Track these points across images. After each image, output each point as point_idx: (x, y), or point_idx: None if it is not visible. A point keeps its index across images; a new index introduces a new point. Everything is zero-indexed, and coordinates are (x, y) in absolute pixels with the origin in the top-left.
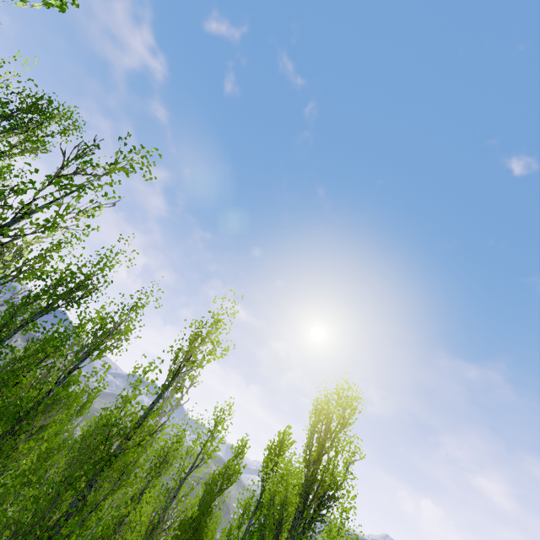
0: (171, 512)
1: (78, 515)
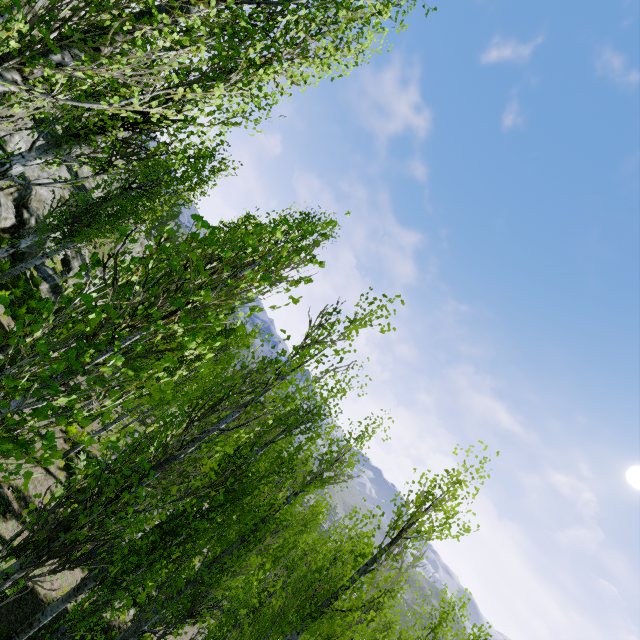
0: None
1: None
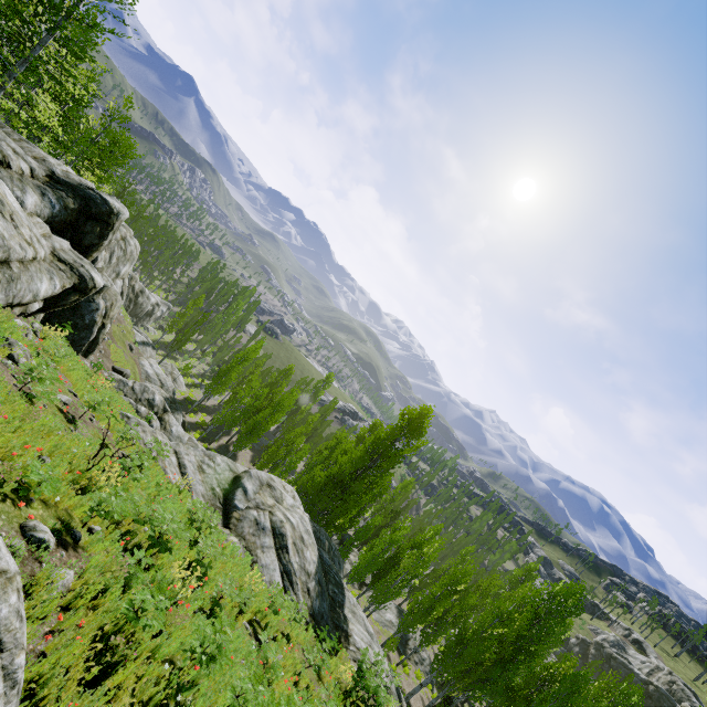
0: None
1: None
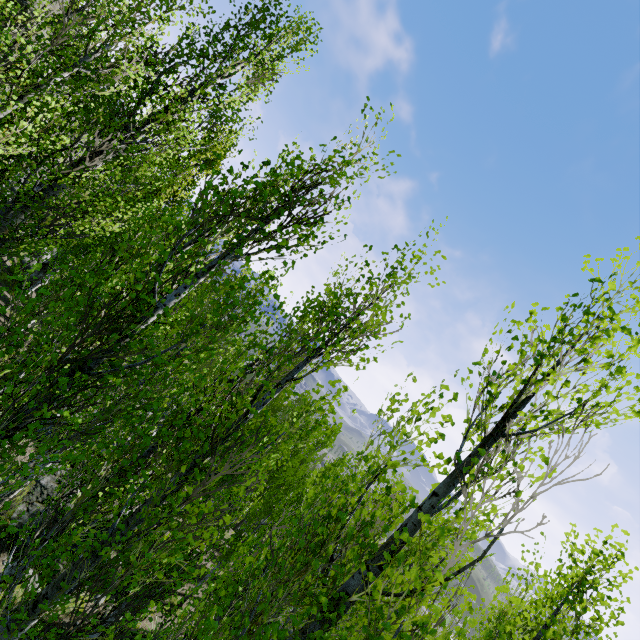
0: None
1: None
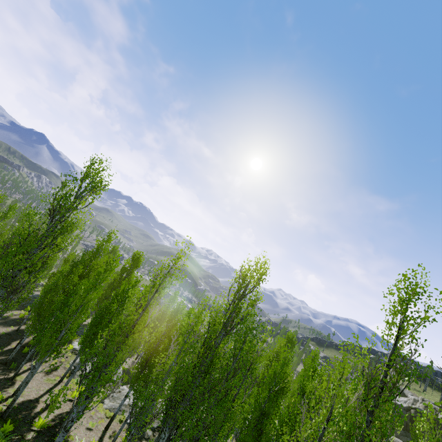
0: None
1: None
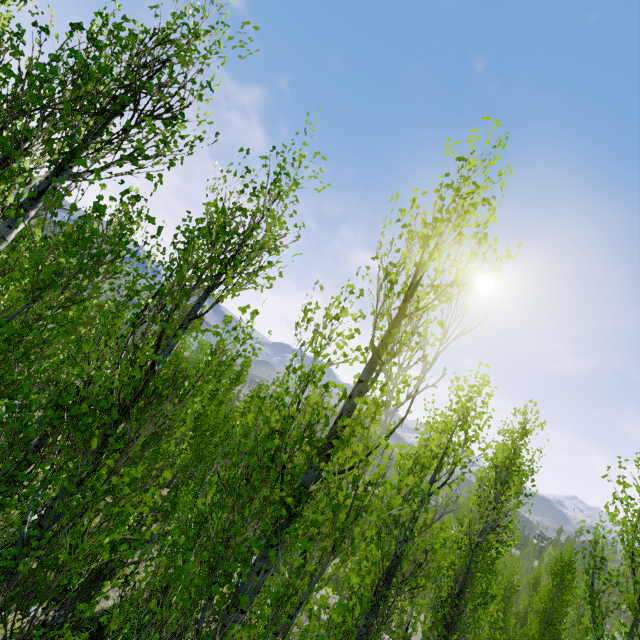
0: (406, 549)
1: (265, 635)
